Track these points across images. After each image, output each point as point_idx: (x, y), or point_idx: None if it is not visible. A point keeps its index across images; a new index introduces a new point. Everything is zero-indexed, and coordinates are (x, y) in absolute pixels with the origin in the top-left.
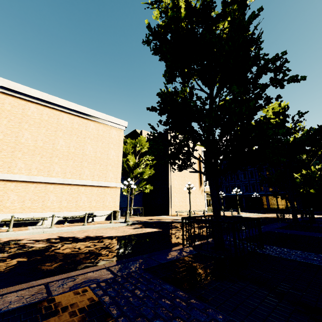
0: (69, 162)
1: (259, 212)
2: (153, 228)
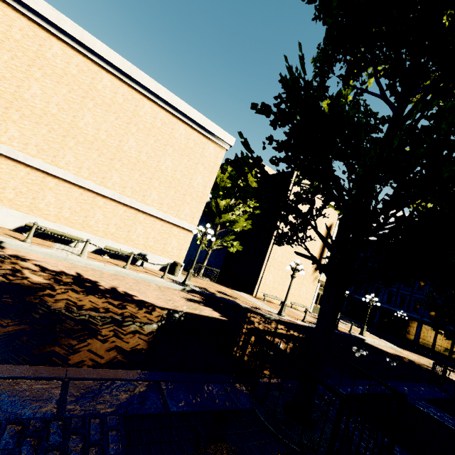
0: (134, 173)
1: (396, 343)
2: (215, 311)
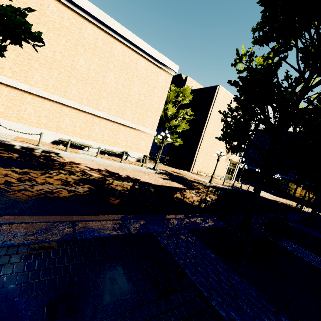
0: (115, 99)
1: (273, 193)
2: (179, 183)
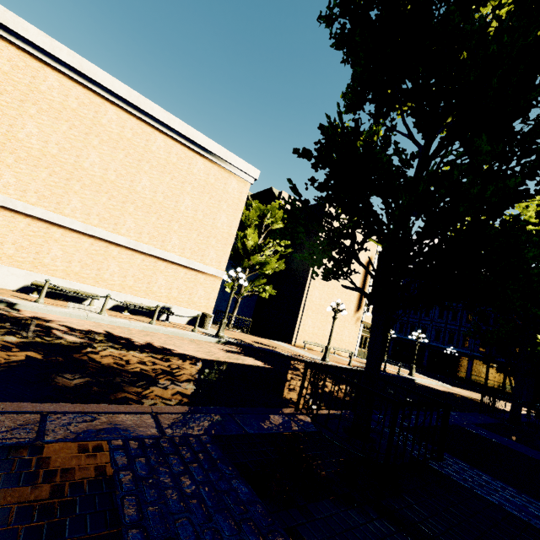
0: (150, 216)
1: (448, 382)
2: (257, 360)
